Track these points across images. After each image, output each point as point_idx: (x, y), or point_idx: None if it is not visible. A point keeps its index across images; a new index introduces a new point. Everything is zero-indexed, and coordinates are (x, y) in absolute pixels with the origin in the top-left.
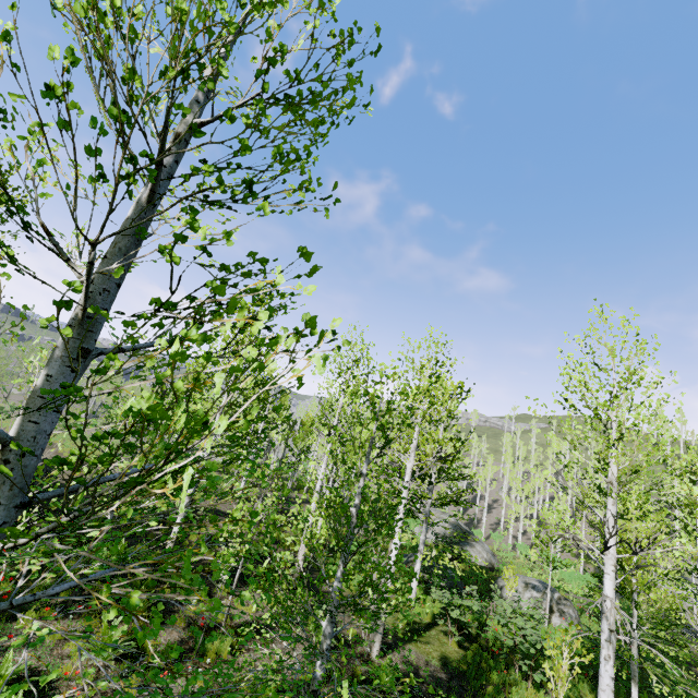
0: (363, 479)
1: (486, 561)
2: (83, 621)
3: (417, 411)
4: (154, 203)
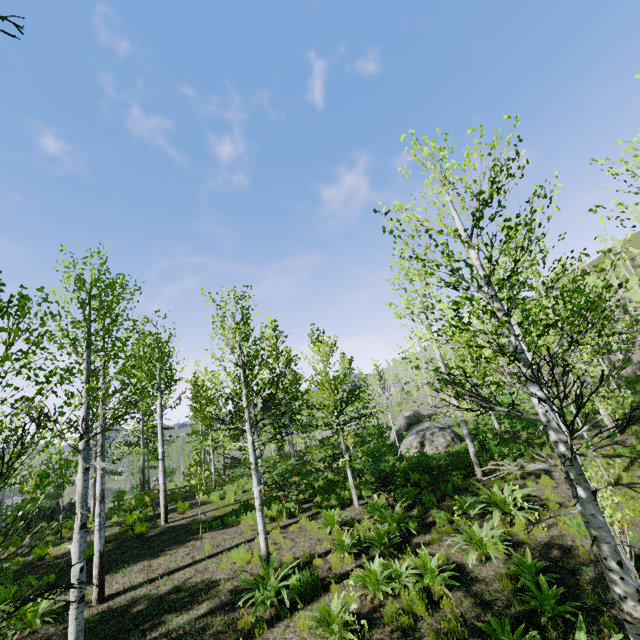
0: None
1: None
2: None
3: None
4: None
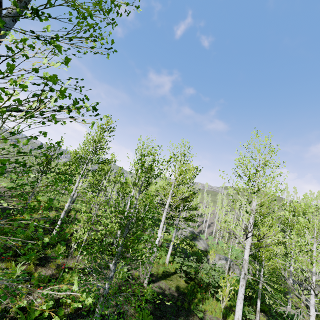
0: (136, 200)
1: (204, 247)
2: (4, 264)
3: (164, 170)
4: (0, 31)
